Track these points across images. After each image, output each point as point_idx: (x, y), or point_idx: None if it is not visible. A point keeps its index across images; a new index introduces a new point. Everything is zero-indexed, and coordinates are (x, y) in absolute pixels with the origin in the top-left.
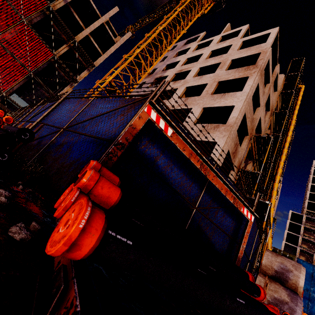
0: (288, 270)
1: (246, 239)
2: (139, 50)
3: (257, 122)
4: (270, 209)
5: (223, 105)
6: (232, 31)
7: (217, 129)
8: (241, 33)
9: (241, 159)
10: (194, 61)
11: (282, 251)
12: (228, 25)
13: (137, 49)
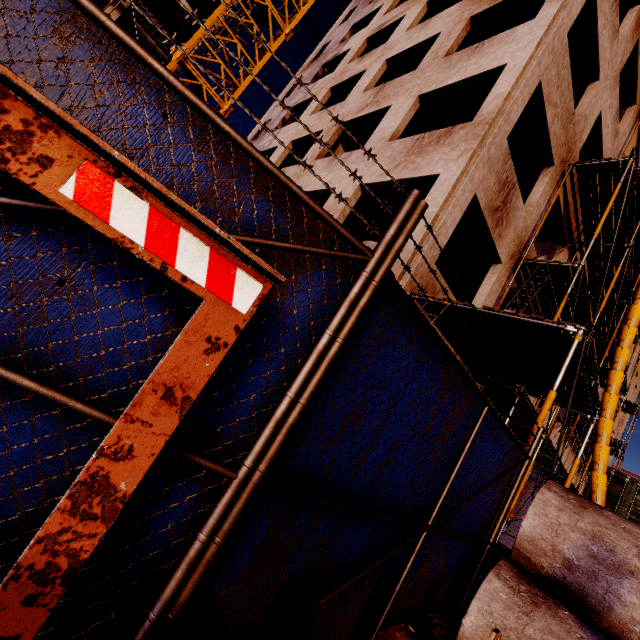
0: (617, 569)
1: (159, 438)
2: None
3: (588, 130)
4: (614, 374)
5: (472, 72)
6: None
7: (447, 139)
8: None
9: (528, 234)
10: None
11: (639, 483)
12: None
13: None
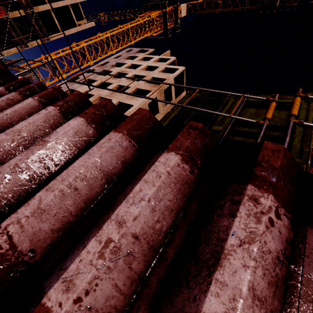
0: None
1: None
2: (85, 45)
3: None
4: None
5: (129, 103)
6: (166, 57)
7: None
8: (169, 61)
9: None
10: (137, 68)
11: None
12: (168, 52)
13: (83, 43)
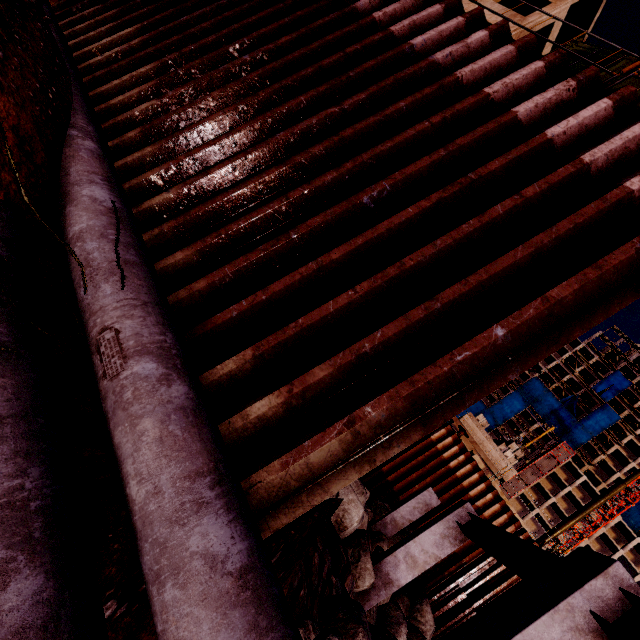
0: None
1: None
2: None
3: None
4: None
5: None
6: None
7: None
8: None
9: None
10: None
11: None
12: None
13: None
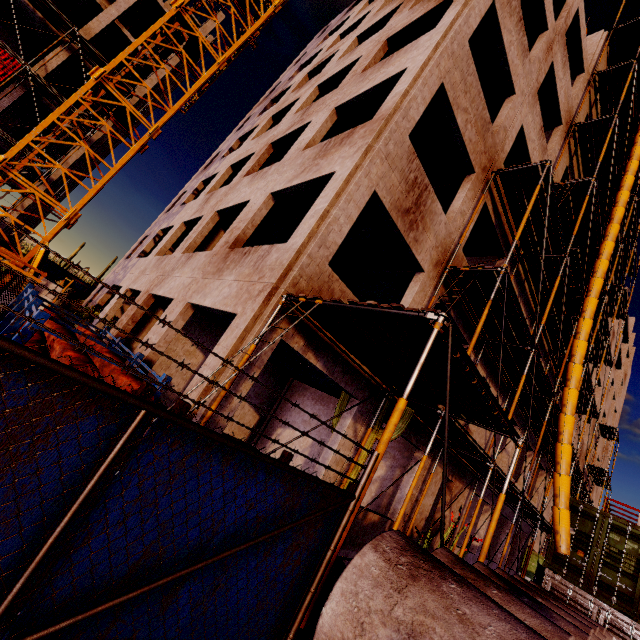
0: None
1: None
2: (181, 1)
3: (511, 142)
4: (568, 393)
5: (379, 80)
6: None
7: (348, 139)
8: None
9: (454, 242)
10: None
11: (611, 518)
12: None
13: (175, 0)
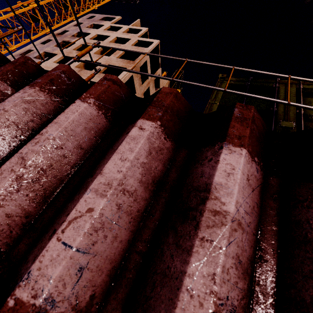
0: None
1: None
2: (36, 5)
3: None
4: None
5: None
6: (136, 28)
7: None
8: (140, 33)
9: None
10: (104, 39)
11: None
12: (138, 21)
13: (33, 3)
